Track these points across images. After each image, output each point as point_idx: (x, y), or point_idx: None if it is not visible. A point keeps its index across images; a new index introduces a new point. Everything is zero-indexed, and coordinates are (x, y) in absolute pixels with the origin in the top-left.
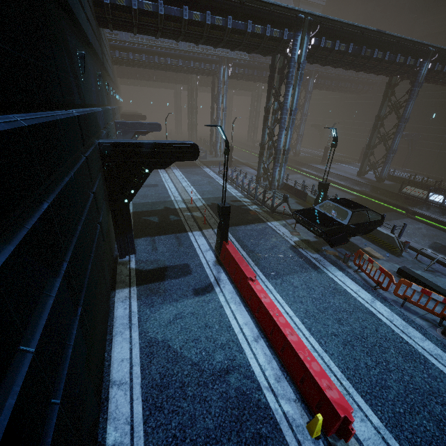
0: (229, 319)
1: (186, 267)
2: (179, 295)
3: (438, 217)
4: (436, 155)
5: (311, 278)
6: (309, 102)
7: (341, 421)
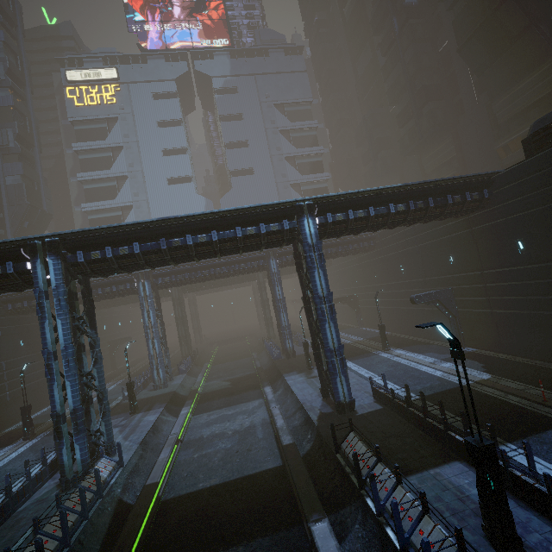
0: None
1: None
2: None
3: None
4: (492, 318)
5: None
6: (279, 284)
7: None
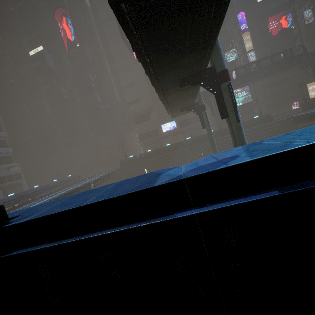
0: None
1: None
2: None
3: None
4: None
5: None
6: None
7: None
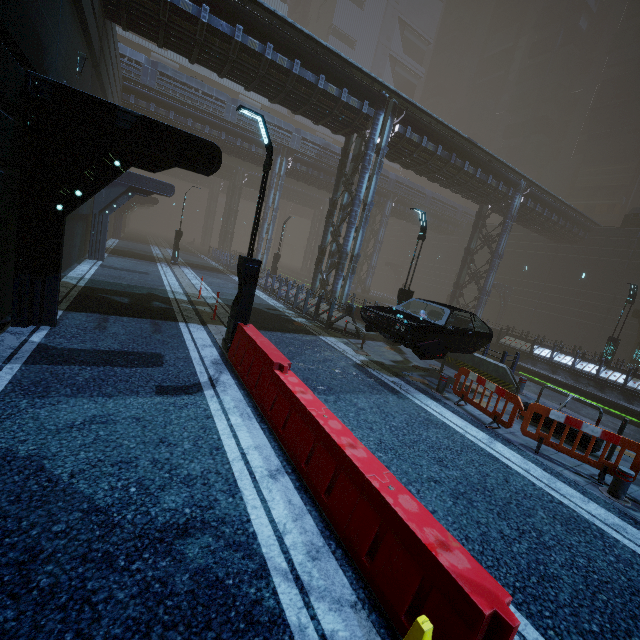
0: (221, 436)
1: (155, 357)
2: (120, 389)
3: (549, 374)
4: (532, 314)
5: (388, 402)
6: (385, 227)
7: (482, 639)
